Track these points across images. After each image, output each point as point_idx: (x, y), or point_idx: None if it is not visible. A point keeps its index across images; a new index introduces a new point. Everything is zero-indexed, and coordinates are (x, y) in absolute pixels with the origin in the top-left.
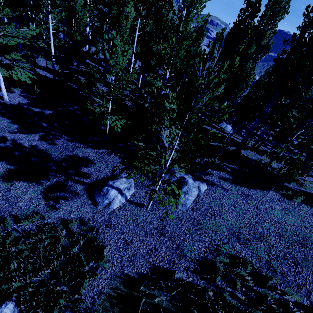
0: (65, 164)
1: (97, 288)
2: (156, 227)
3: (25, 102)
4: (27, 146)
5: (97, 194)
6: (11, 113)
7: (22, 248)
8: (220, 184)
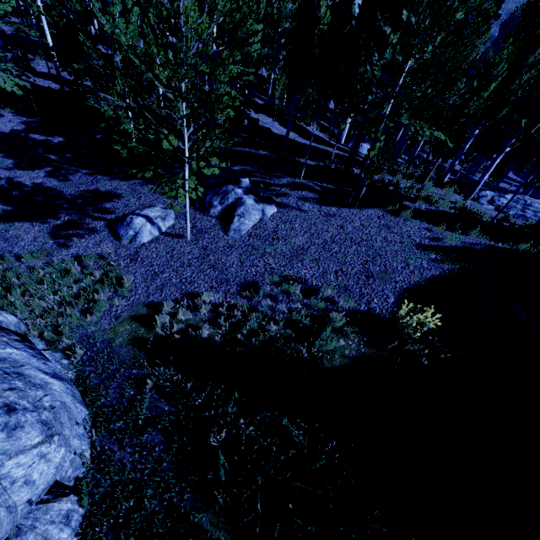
0: (81, 200)
1: (115, 313)
2: (197, 257)
3: (21, 128)
4: (28, 185)
5: (120, 227)
6: (2, 145)
7: (26, 280)
8: (297, 205)
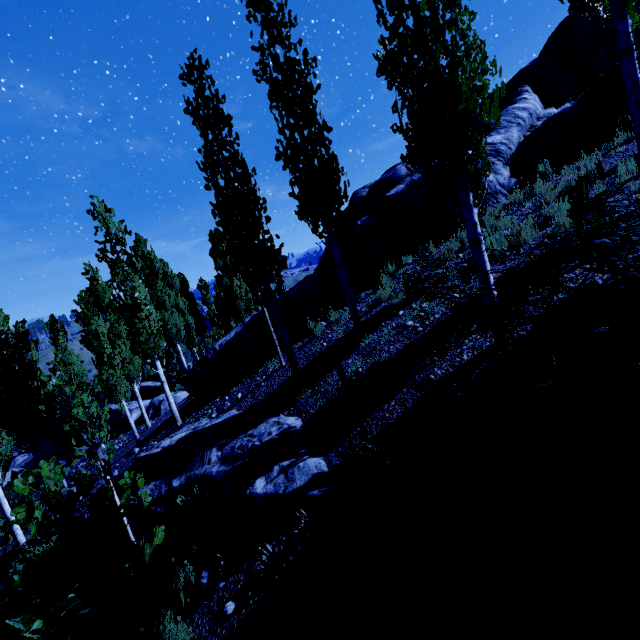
0: None
1: None
2: None
3: None
4: None
5: None
6: None
7: None
8: None
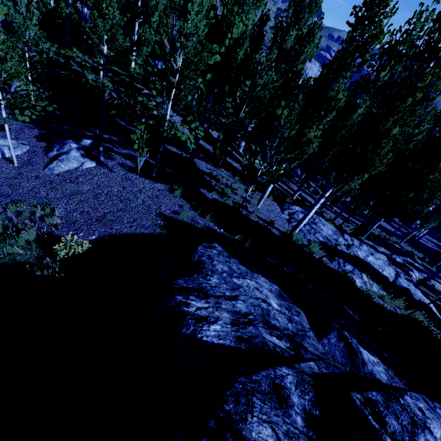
0: None
1: None
2: (9, 177)
3: None
4: None
5: None
6: None
7: None
8: (112, 167)
